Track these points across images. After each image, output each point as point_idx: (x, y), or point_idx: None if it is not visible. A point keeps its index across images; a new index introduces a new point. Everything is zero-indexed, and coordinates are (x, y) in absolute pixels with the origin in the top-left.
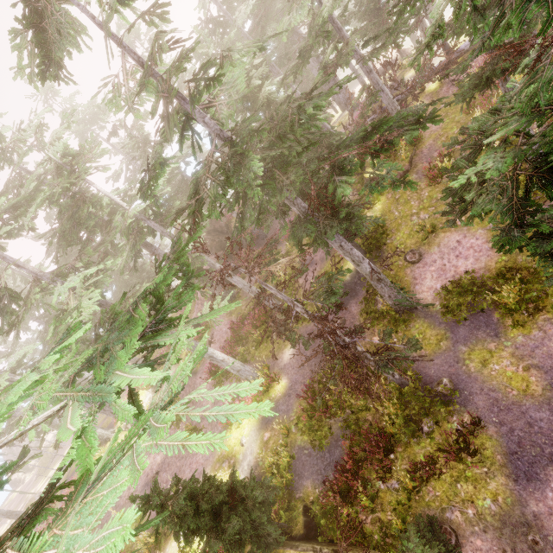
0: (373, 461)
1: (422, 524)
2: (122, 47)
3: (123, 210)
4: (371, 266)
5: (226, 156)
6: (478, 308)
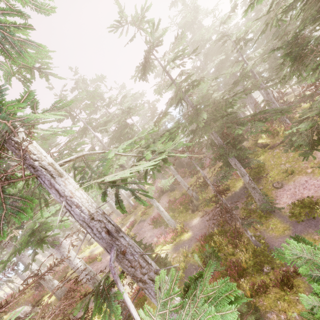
0: (230, 277)
1: (250, 305)
2: (166, 73)
3: None
4: (249, 177)
5: (193, 112)
6: (311, 215)
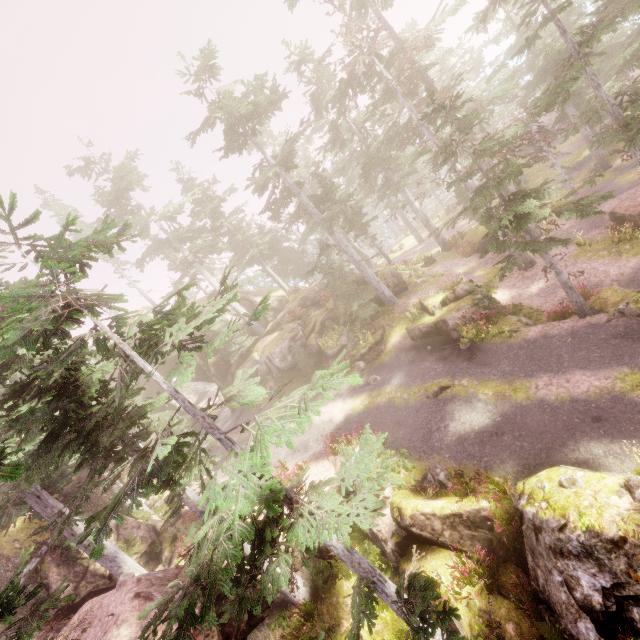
0: None
1: None
2: (509, 19)
3: (465, 96)
4: (585, 128)
5: (530, 61)
6: None
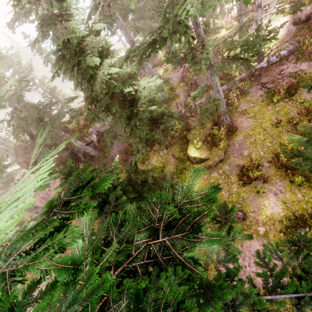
0: None
1: None
2: None
3: None
4: None
5: None
6: None
